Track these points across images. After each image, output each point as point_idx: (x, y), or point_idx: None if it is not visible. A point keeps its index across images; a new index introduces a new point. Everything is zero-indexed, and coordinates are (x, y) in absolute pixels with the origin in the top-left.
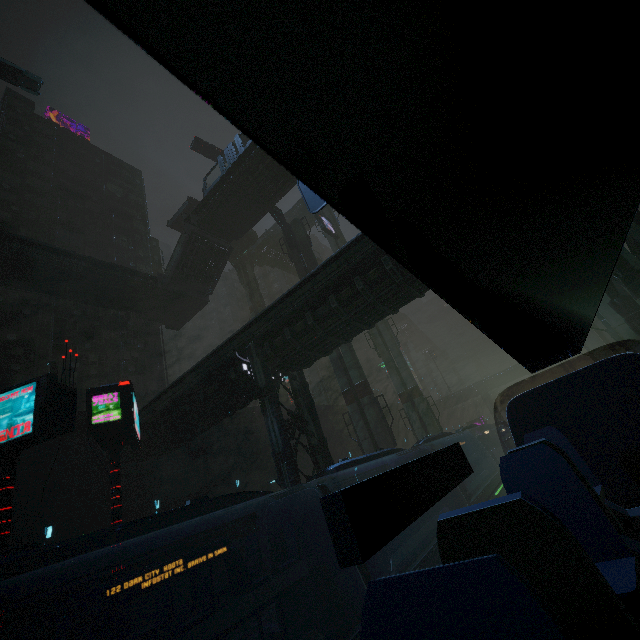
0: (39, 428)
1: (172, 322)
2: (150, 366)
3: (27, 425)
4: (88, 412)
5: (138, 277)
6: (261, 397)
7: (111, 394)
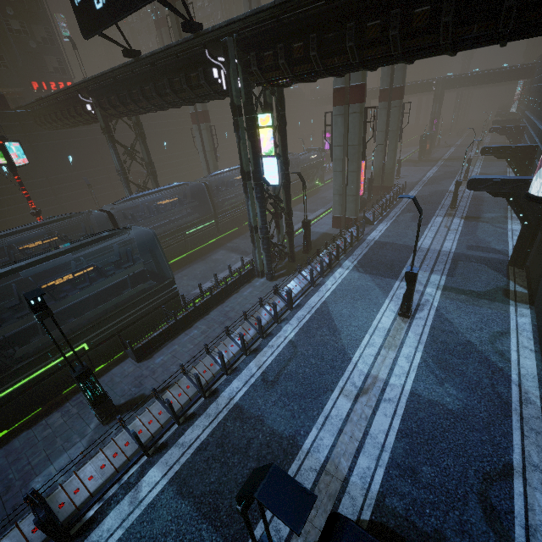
0: None
1: None
2: (29, 4)
3: None
4: None
5: None
6: (104, 134)
7: None
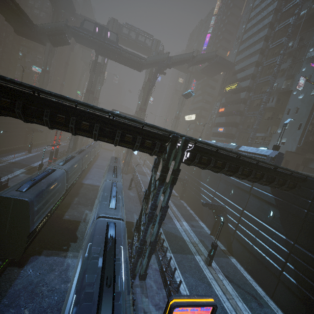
0: None
1: (20, 34)
2: None
3: None
4: None
5: (28, 21)
6: None
7: None
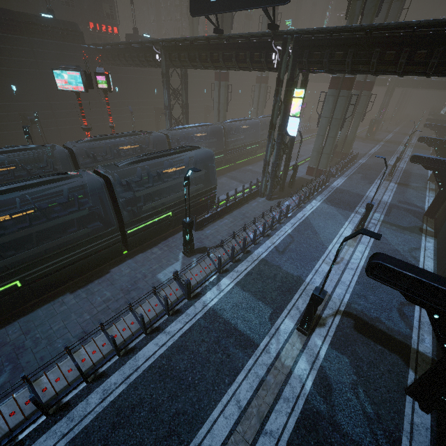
0: (86, 90)
1: None
2: None
3: (82, 88)
4: (96, 82)
5: None
6: (163, 78)
7: (102, 77)
